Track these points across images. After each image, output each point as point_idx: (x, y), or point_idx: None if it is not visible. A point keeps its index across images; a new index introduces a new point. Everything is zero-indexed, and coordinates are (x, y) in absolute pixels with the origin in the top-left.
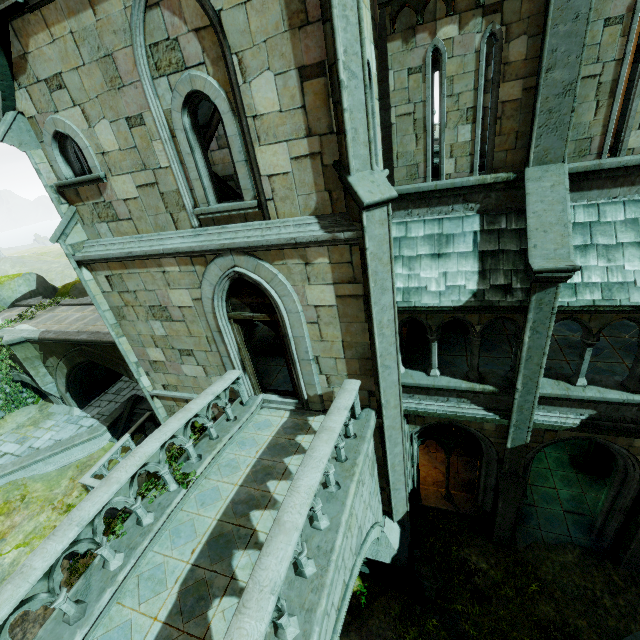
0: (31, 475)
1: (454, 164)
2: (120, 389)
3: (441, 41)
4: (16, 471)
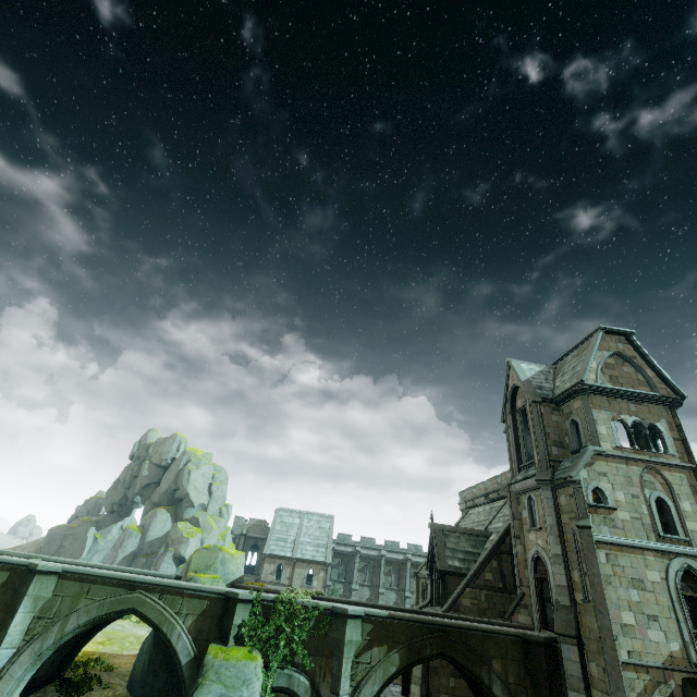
0: None
1: None
2: None
3: None
4: None
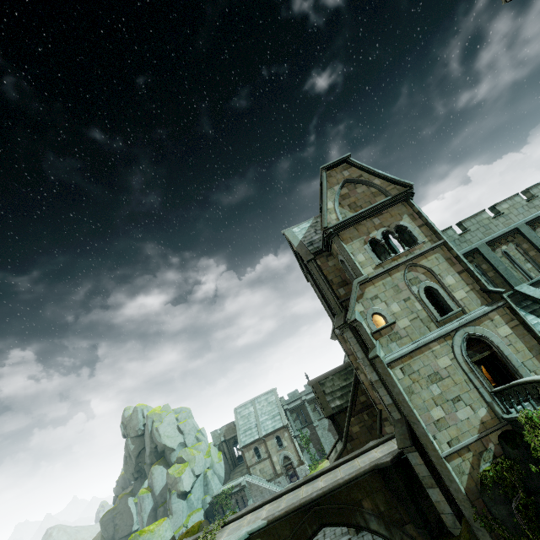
0: None
1: None
2: None
3: None
4: None
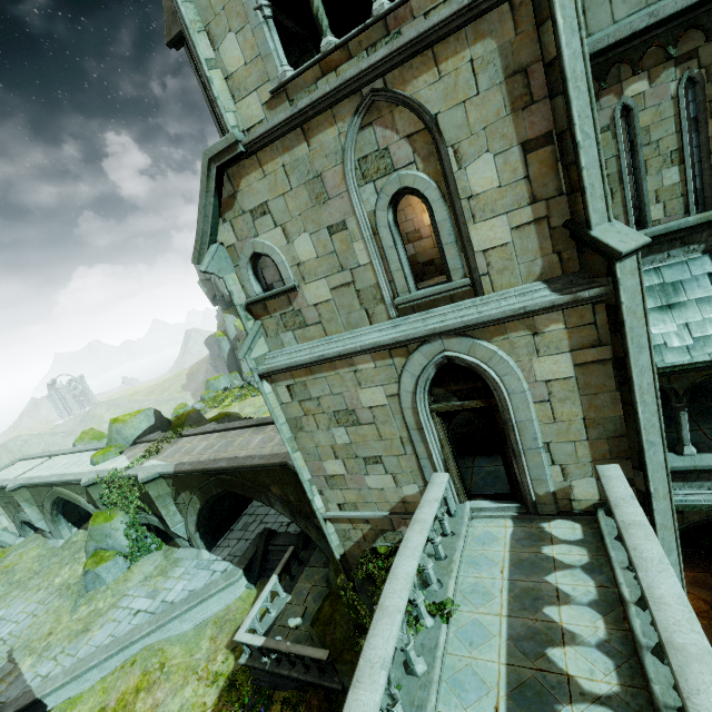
0: (167, 637)
1: (662, 209)
2: (246, 524)
3: (630, 98)
4: (152, 632)
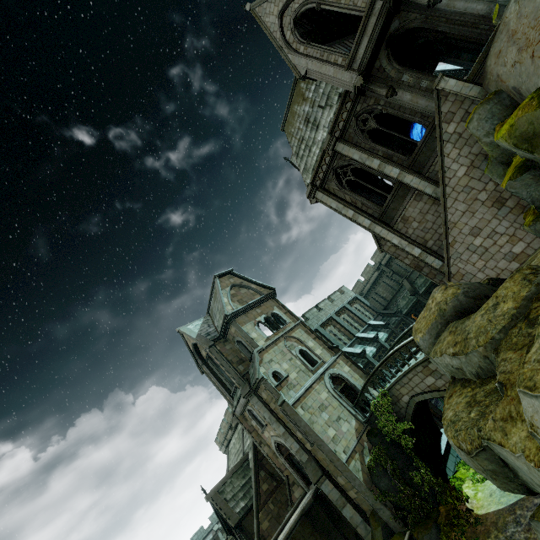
0: None
1: None
2: None
3: None
4: None
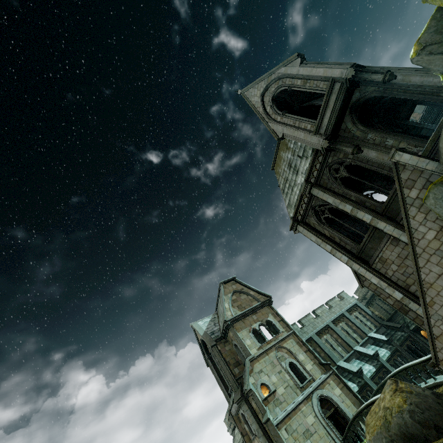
0: None
1: None
2: None
3: None
4: None
